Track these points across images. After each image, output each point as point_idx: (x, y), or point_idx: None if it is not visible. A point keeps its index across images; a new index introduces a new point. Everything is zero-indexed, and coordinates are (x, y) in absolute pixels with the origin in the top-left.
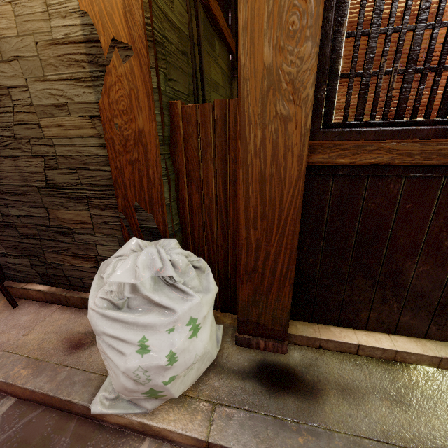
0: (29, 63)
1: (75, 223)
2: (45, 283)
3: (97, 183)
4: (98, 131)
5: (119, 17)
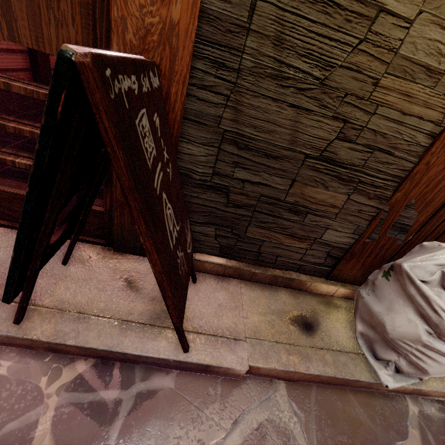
0: None
1: (322, 205)
2: (222, 255)
3: (387, 170)
4: (442, 118)
5: None
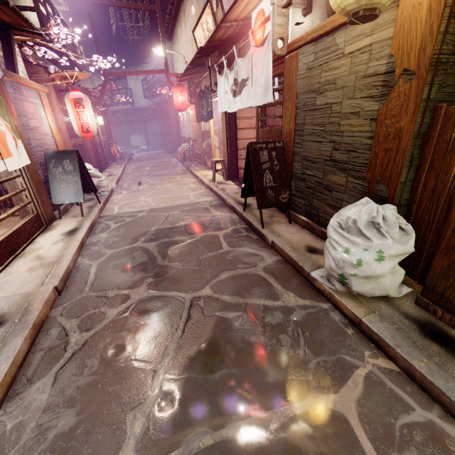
0: (348, 89)
1: (336, 184)
2: (307, 217)
3: (358, 161)
4: (371, 128)
5: (414, 54)
